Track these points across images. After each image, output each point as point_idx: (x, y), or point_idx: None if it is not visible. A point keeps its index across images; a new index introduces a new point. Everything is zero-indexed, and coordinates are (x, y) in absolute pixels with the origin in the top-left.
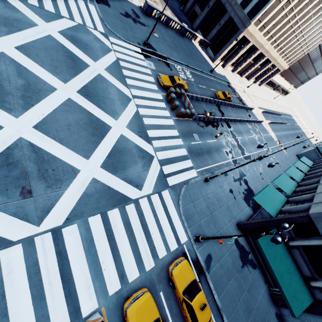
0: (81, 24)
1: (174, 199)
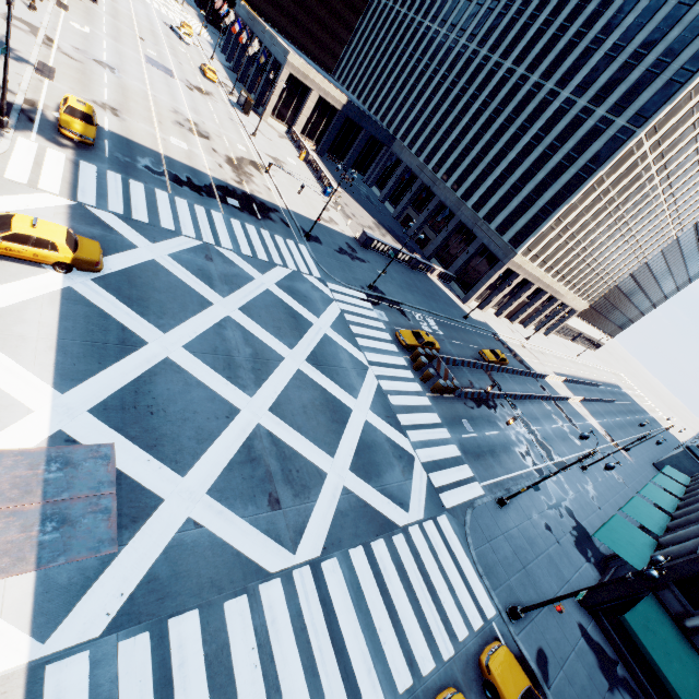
0: (295, 271)
1: (458, 533)
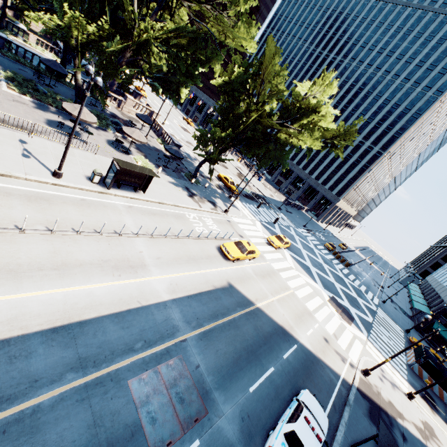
0: (292, 227)
1: (383, 312)
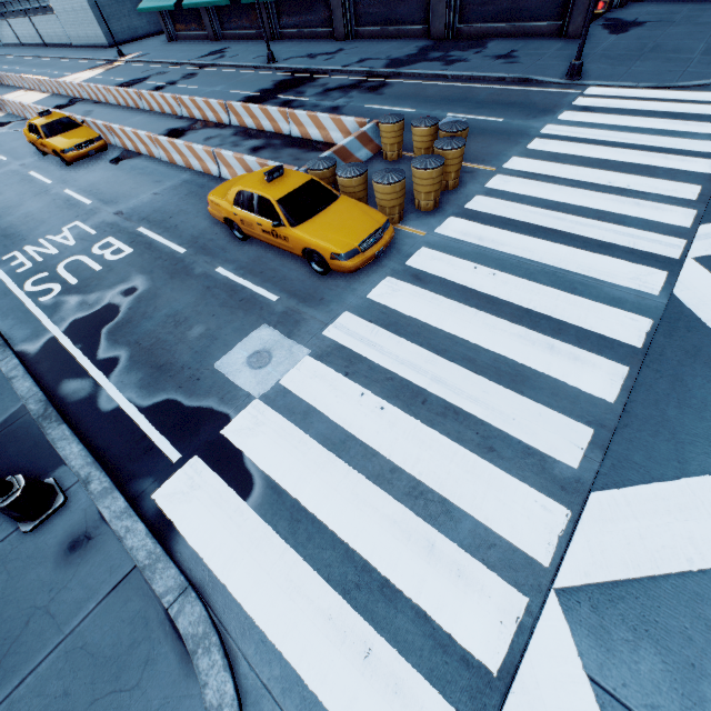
0: None
1: None
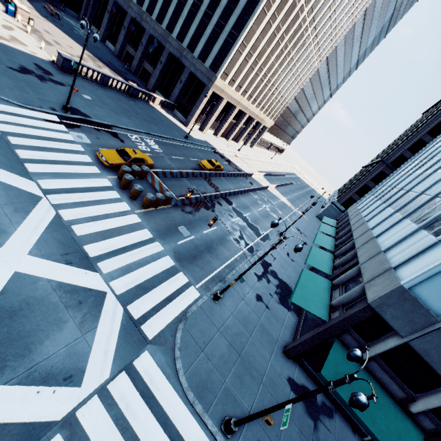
0: None
1: (164, 364)
